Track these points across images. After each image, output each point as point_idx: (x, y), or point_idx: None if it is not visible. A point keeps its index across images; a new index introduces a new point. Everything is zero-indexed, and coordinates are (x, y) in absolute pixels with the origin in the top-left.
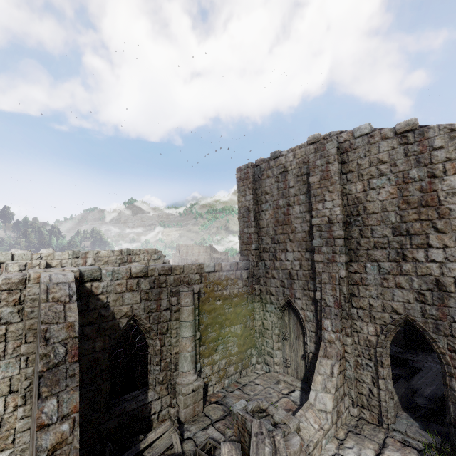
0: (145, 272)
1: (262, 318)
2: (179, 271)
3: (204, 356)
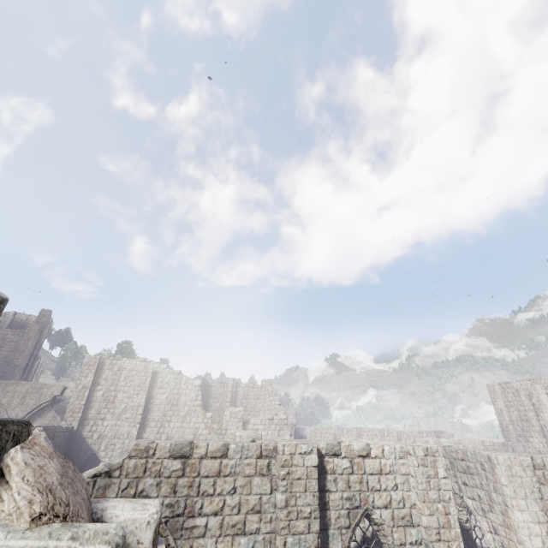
0: (460, 442)
1: None
2: (473, 443)
3: None
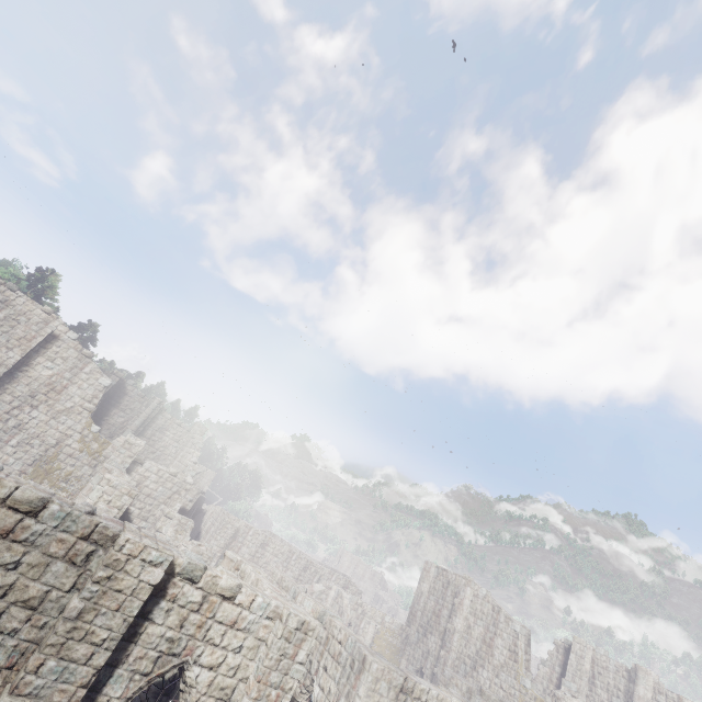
0: (362, 604)
1: None
2: (374, 612)
3: None
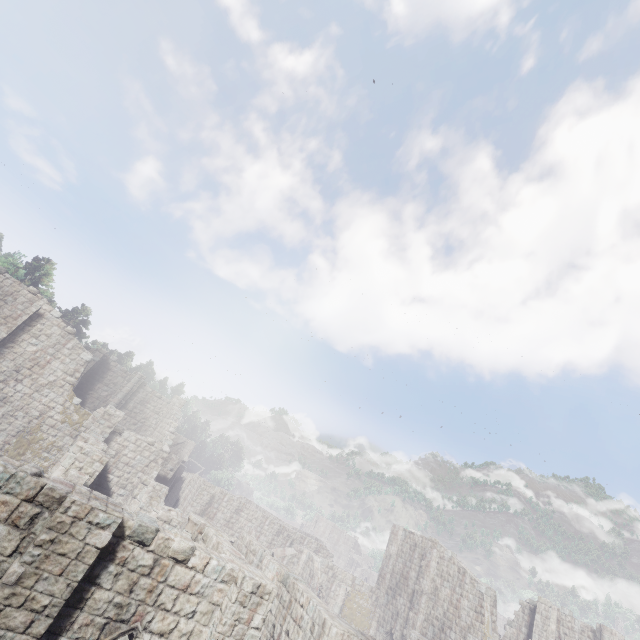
0: (333, 567)
1: (374, 635)
2: (344, 574)
3: None
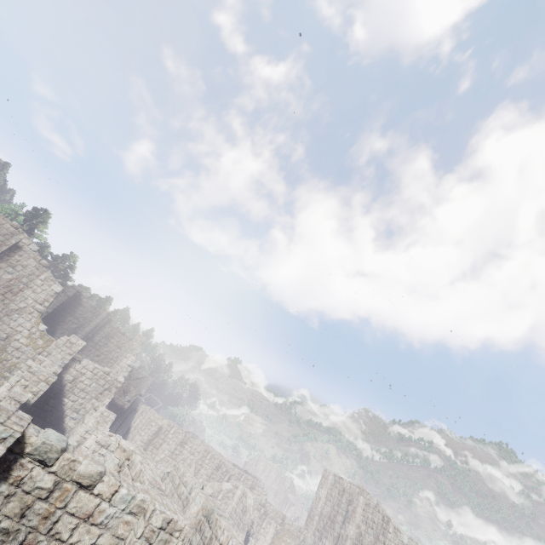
0: (265, 505)
1: None
2: (275, 513)
3: None
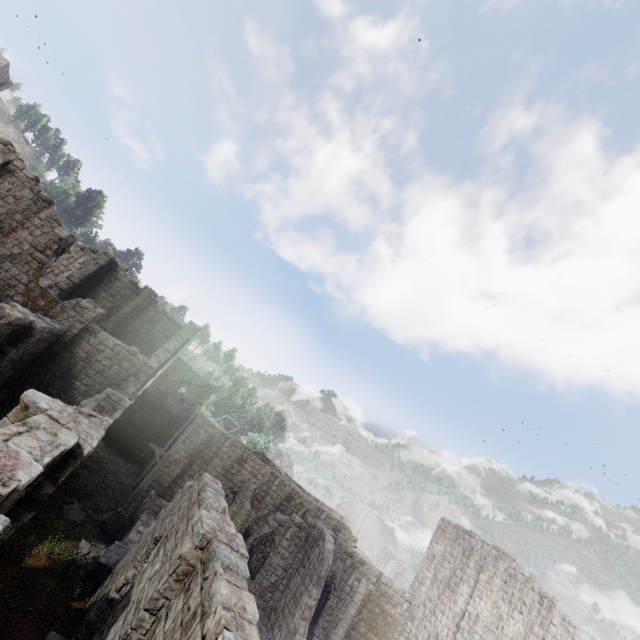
0: (352, 555)
1: None
2: (367, 567)
3: (350, 638)
